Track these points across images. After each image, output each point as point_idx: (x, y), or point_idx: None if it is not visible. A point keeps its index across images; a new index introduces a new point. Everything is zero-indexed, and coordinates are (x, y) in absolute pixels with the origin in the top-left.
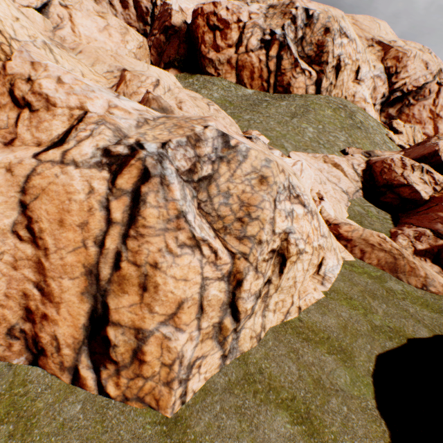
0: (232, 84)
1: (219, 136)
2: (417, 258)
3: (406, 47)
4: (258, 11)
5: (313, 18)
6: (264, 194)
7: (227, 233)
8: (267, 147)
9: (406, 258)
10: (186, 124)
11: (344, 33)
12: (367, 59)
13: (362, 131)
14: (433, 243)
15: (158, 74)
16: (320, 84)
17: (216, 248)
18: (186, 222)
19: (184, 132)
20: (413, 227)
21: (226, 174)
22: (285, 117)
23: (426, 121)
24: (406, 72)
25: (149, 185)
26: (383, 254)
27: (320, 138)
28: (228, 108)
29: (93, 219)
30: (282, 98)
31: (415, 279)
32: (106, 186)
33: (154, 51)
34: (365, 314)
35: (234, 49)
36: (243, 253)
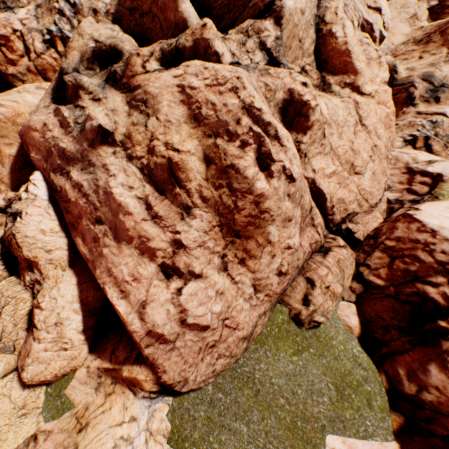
0: None
1: None
2: None
3: None
4: (28, 15)
5: (77, 5)
6: None
7: None
8: None
9: None
10: None
11: None
12: None
13: None
14: None
15: None
16: None
17: None
18: None
19: None
20: None
21: None
22: None
23: None
24: None
25: None
26: None
27: None
28: None
29: None
30: None
31: None
32: None
33: None
34: None
35: (27, 57)
36: None
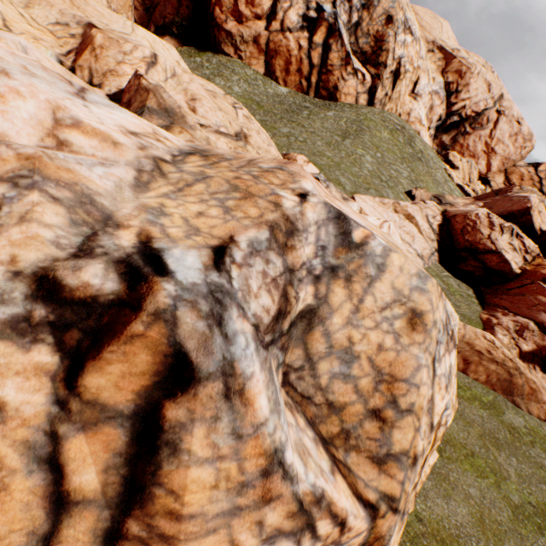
0: (260, 76)
1: (331, 218)
2: (524, 365)
3: (470, 60)
4: None
5: None
6: (419, 353)
7: (351, 447)
8: (341, 197)
9: (524, 374)
10: (258, 185)
11: (409, 28)
12: (428, 68)
13: (423, 164)
14: (540, 343)
15: (151, 42)
16: (374, 93)
17: (344, 512)
18: (285, 477)
19: (260, 211)
20: (510, 314)
21: (345, 307)
22: (335, 136)
23: (480, 155)
24: (468, 92)
25: (191, 402)
26: (494, 367)
27: (382, 172)
28: (256, 112)
29: (1, 504)
30: (326, 106)
31: (537, 407)
32: (48, 393)
33: (138, 3)
34: (498, 484)
35: (265, 23)
36: (389, 497)
